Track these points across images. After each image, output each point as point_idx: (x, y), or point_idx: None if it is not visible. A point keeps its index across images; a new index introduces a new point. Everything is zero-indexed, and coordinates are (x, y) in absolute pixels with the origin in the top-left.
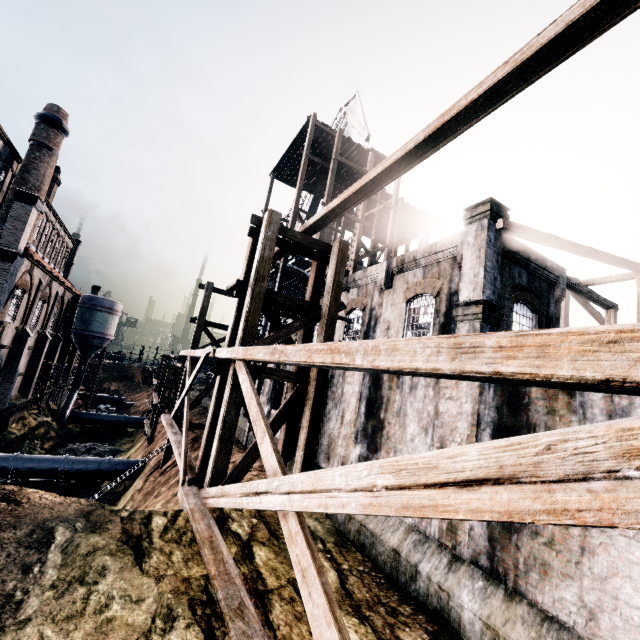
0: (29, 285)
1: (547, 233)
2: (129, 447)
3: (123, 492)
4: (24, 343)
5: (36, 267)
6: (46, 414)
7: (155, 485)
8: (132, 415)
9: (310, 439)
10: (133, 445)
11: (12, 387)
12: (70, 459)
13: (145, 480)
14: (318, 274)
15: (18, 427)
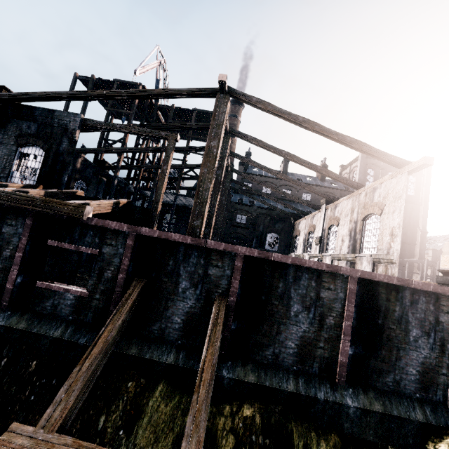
0: None
1: (40, 92)
2: None
3: None
4: None
5: None
6: None
7: None
8: None
9: None
10: None
11: None
12: None
13: None
14: None
15: None
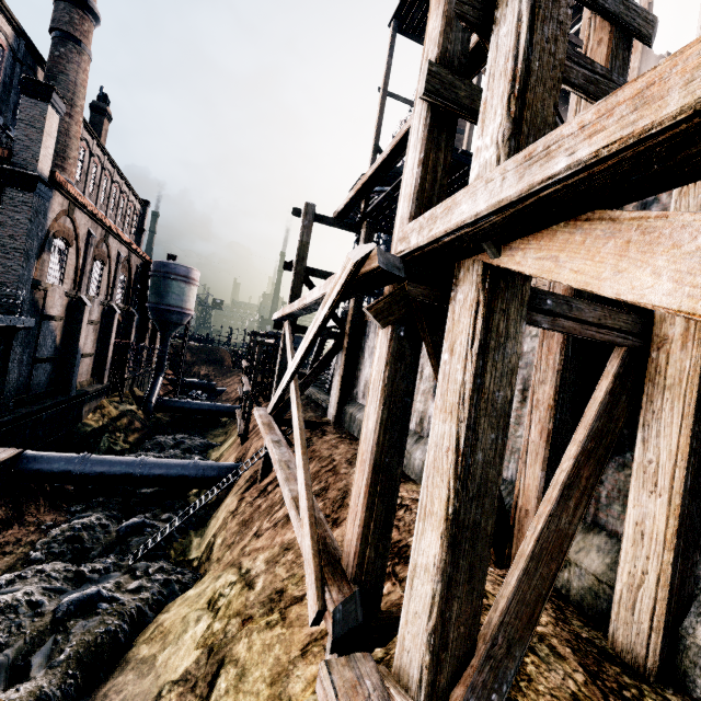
0: (74, 236)
1: None
2: (222, 440)
3: (216, 503)
4: (81, 315)
5: (78, 210)
6: (130, 402)
7: (253, 511)
8: (224, 402)
9: (688, 513)
10: (226, 438)
11: (76, 370)
12: (147, 462)
13: (240, 498)
14: (614, 60)
15: (95, 418)
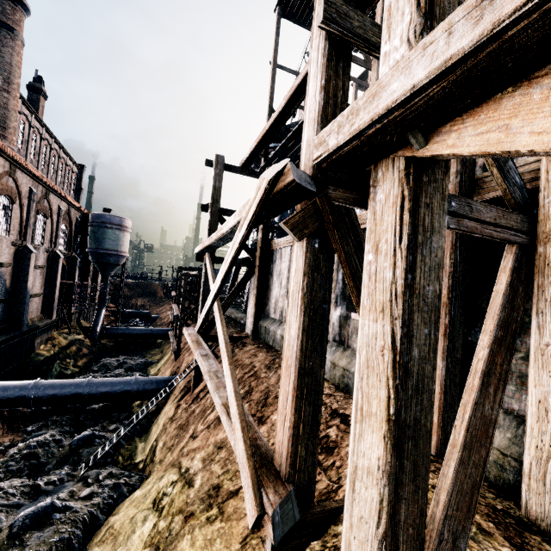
0: (17, 193)
1: None
2: (159, 358)
3: (156, 411)
4: (28, 261)
5: (19, 171)
6: (78, 332)
7: (188, 416)
8: (158, 327)
9: None
10: (162, 356)
11: (26, 309)
12: (94, 382)
13: (176, 406)
14: None
15: (47, 348)
